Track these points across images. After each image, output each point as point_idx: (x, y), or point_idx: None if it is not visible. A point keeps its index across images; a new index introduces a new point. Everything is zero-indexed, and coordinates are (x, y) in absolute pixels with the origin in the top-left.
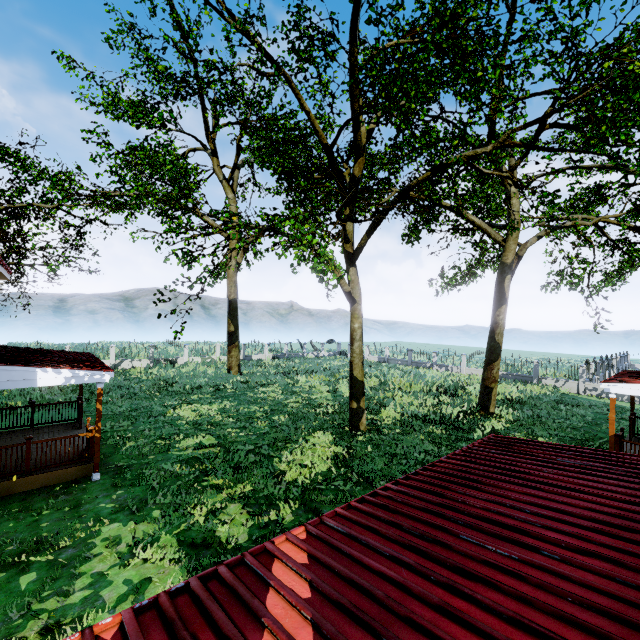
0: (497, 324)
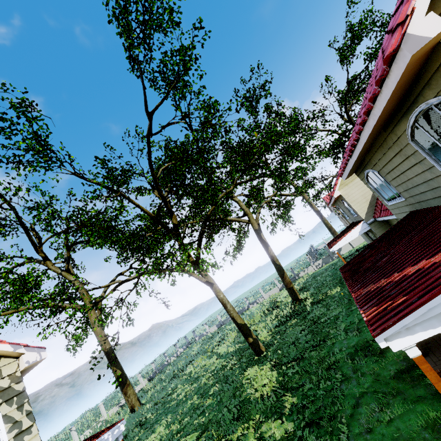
0: (272, 256)
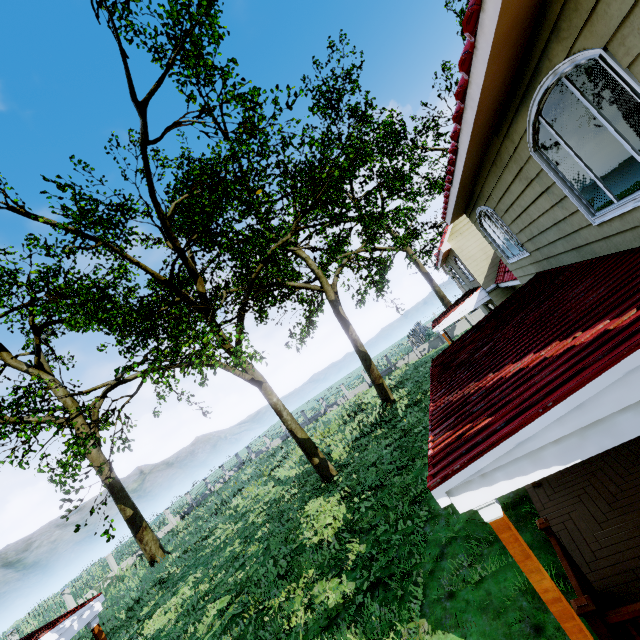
0: (355, 340)
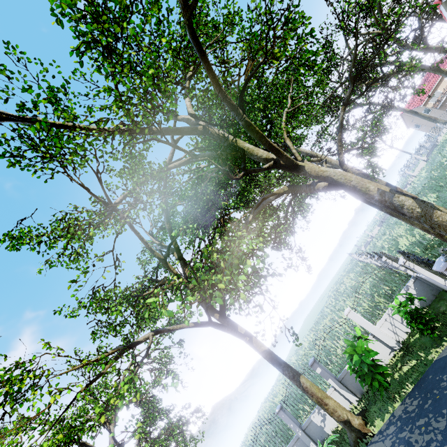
0: None
